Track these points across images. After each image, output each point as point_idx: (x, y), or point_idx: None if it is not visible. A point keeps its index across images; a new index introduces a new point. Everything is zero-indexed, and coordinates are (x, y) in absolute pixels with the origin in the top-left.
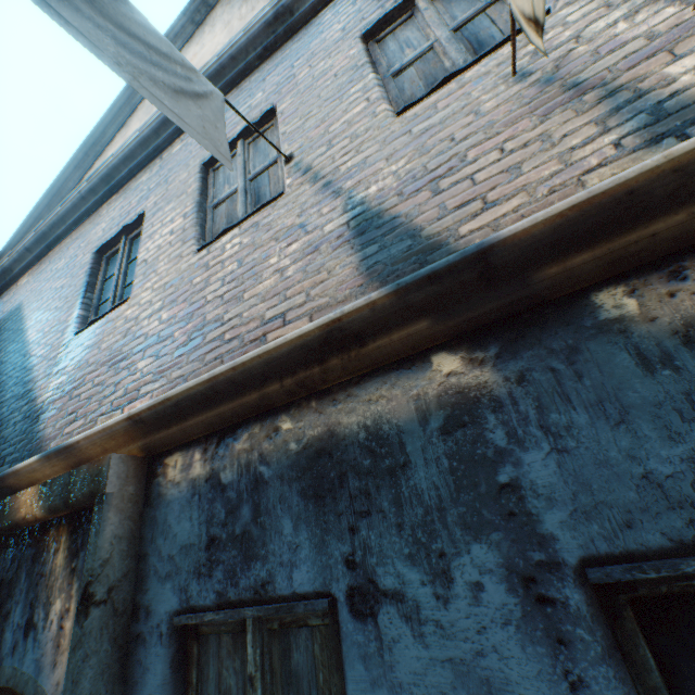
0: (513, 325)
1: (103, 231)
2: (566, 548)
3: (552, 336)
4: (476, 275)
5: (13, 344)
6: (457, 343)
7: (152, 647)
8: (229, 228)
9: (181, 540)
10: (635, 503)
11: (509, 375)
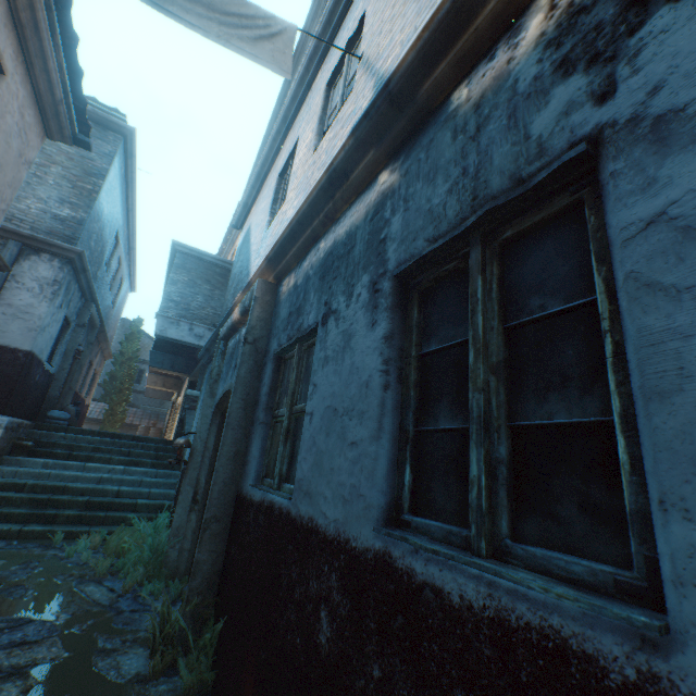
0: (414, 137)
1: (282, 161)
2: (391, 263)
3: (426, 136)
4: (388, 106)
5: (246, 249)
6: (390, 162)
7: (268, 365)
8: (327, 130)
9: (282, 318)
10: (421, 227)
11: (403, 173)
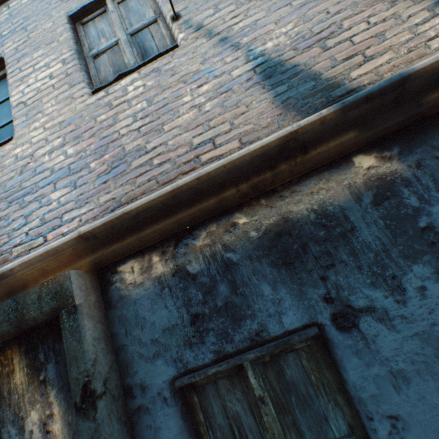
0: (405, 134)
1: None
2: None
3: (431, 138)
4: (393, 97)
5: None
6: (369, 148)
7: (158, 411)
8: (125, 73)
9: (161, 325)
10: None
11: (410, 164)
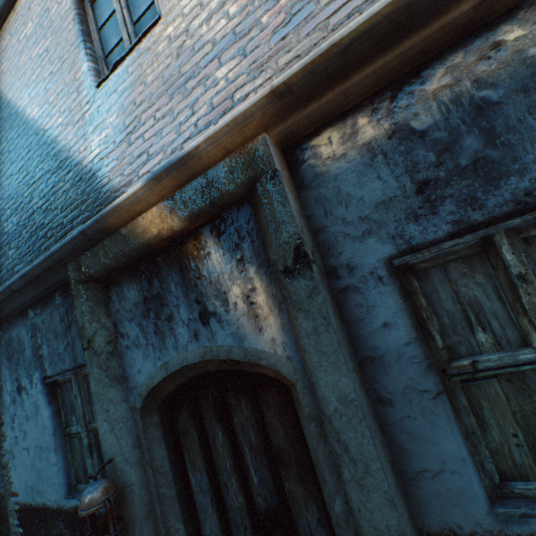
0: None
1: None
2: None
3: None
4: None
5: (12, 131)
6: None
7: (371, 291)
8: None
9: (372, 200)
10: None
11: None
